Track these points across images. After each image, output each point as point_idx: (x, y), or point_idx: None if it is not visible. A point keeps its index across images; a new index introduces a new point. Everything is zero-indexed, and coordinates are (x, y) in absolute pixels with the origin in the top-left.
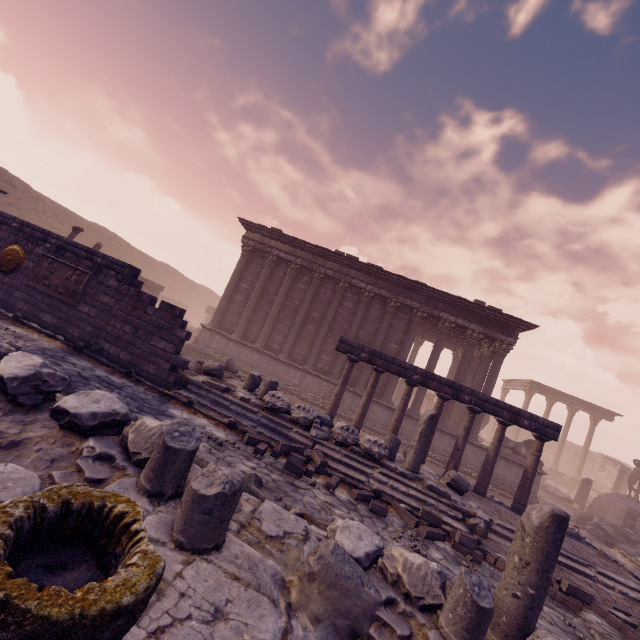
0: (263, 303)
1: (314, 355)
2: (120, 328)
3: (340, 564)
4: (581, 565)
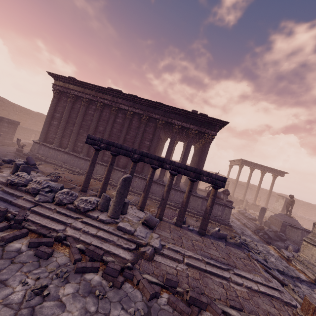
0: (69, 124)
1: (101, 152)
2: None
3: None
4: (223, 270)
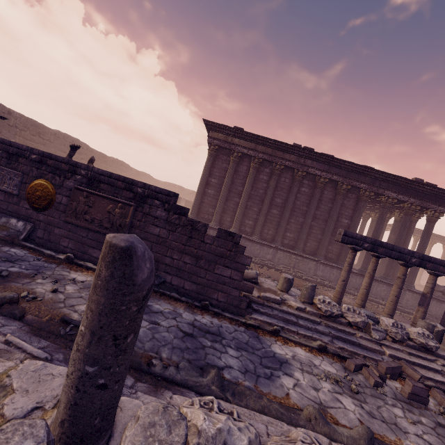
0: (232, 194)
1: (281, 234)
2: (179, 259)
3: None
4: None
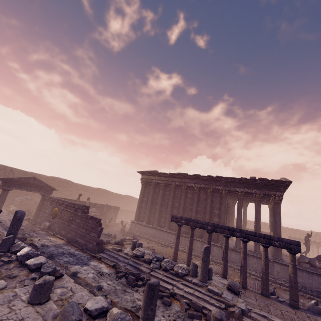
0: (153, 205)
1: None
2: (82, 231)
3: (68, 307)
4: None
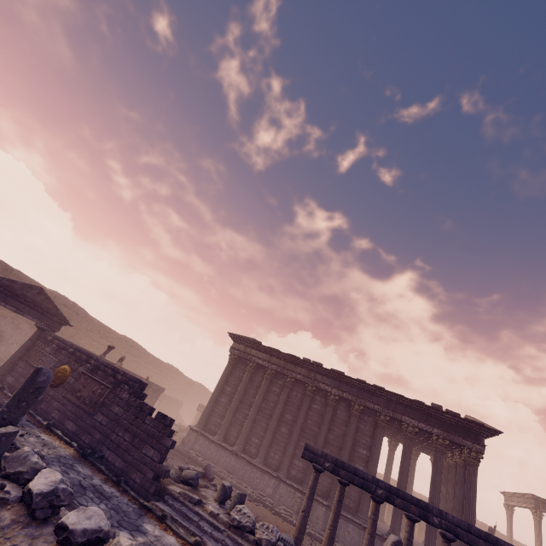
0: (243, 405)
1: (287, 460)
2: (122, 436)
3: None
4: None
